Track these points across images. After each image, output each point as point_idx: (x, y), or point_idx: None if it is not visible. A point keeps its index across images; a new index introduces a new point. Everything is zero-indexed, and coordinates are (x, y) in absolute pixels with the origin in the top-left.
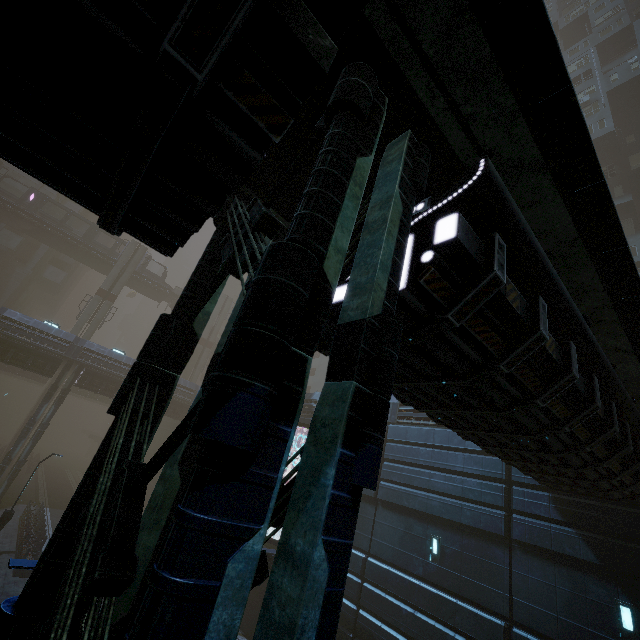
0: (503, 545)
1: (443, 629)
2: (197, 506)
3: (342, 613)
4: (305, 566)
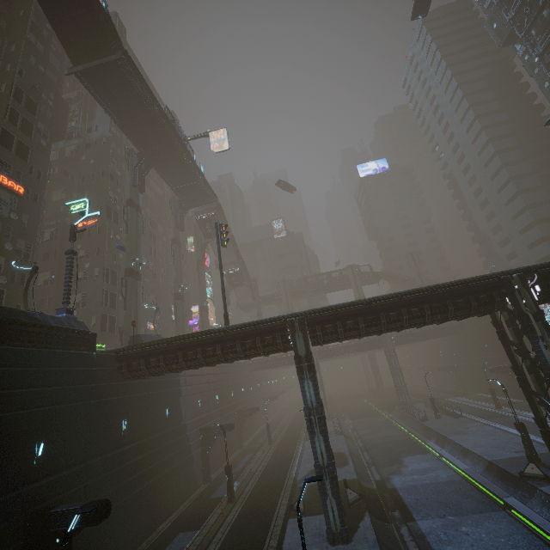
0: None
1: None
2: (532, 340)
3: None
4: (548, 341)
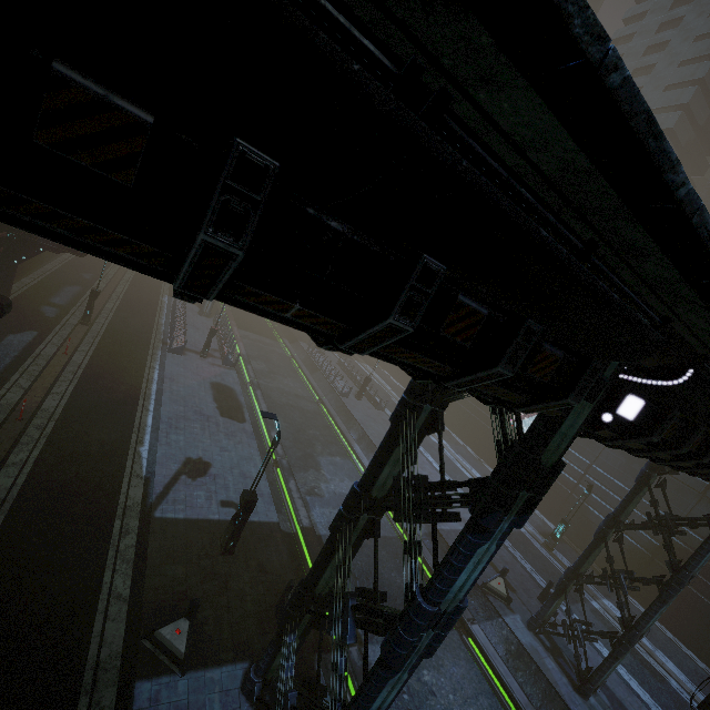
0: (696, 495)
1: (635, 511)
2: None
3: (566, 481)
4: None
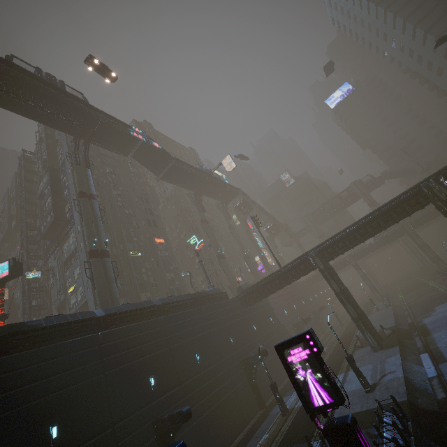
0: None
1: None
2: None
3: None
4: None
